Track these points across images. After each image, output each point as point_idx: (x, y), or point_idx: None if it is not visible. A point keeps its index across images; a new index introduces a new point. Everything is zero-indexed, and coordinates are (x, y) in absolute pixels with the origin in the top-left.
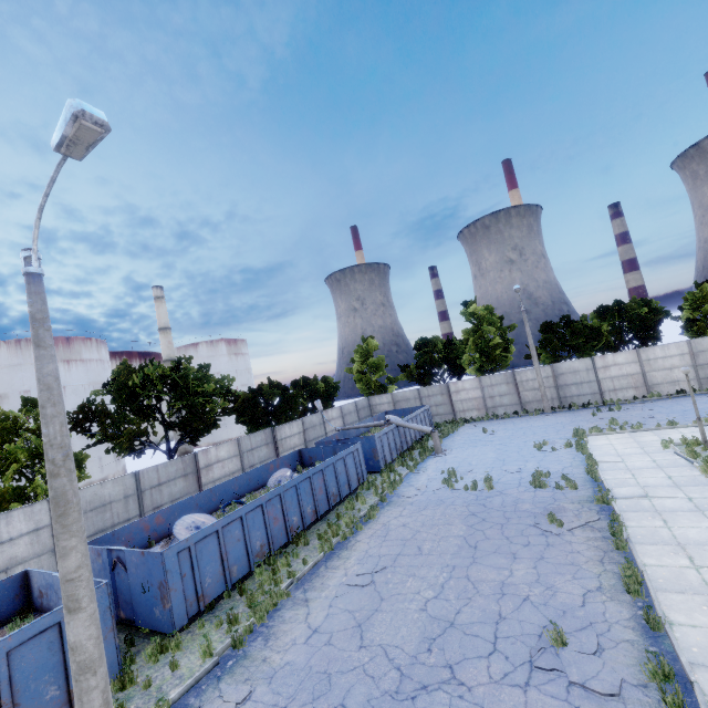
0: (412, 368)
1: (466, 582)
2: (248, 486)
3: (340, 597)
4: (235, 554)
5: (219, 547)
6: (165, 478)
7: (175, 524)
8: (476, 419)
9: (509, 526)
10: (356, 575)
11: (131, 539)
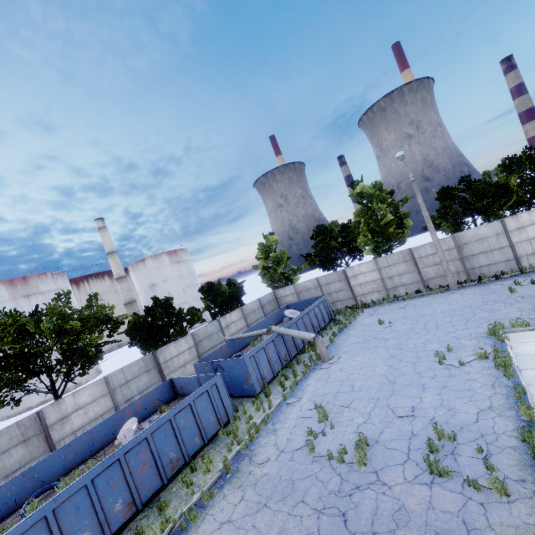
0: (313, 256)
1: None
2: (90, 446)
3: None
4: None
5: None
6: None
7: None
8: (376, 303)
9: None
10: None
11: None
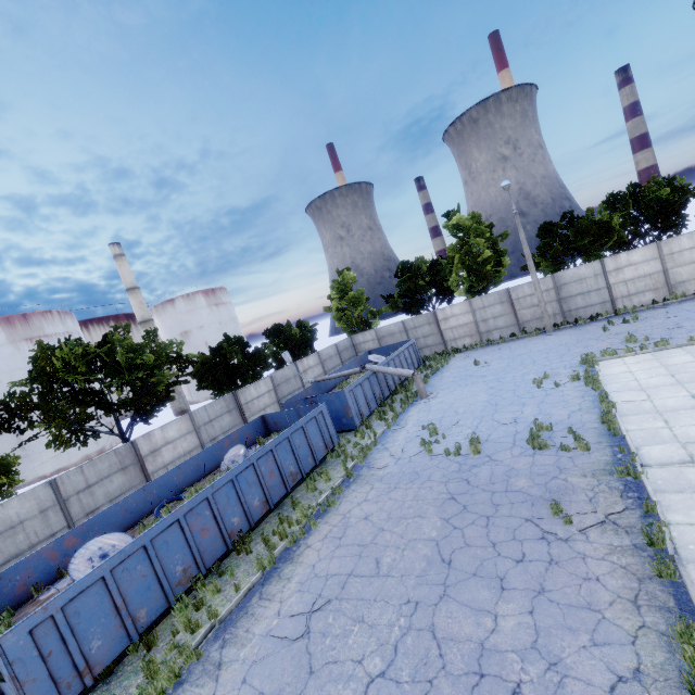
0: (396, 298)
1: (429, 641)
2: (197, 471)
3: (259, 663)
4: (140, 595)
5: (110, 595)
6: (95, 478)
7: (73, 557)
8: (468, 348)
9: (497, 520)
10: (290, 616)
11: (30, 575)
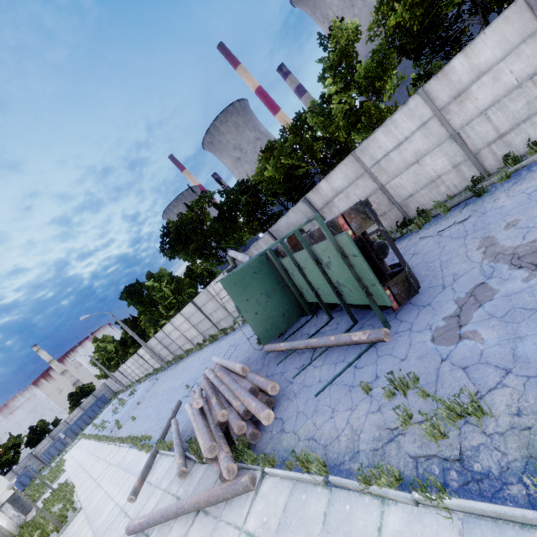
0: None
1: None
2: None
3: None
4: None
5: None
6: None
7: None
8: (120, 393)
9: None
10: None
11: None
